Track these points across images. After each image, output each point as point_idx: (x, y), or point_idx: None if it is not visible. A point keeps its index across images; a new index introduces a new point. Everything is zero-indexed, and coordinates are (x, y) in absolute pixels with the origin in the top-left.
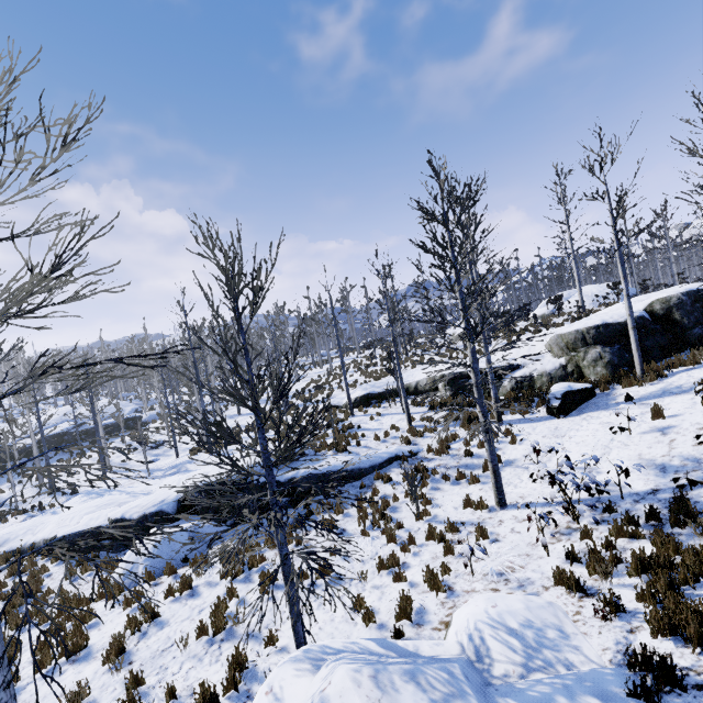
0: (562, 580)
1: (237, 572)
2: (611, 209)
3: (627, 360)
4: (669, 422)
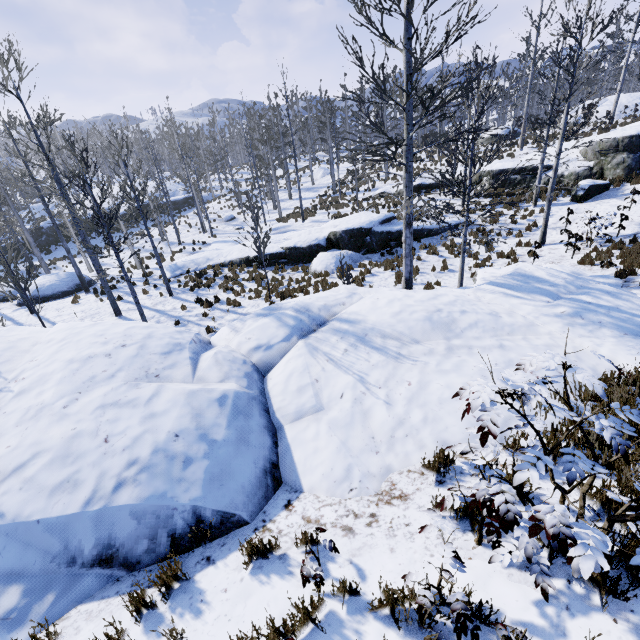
0: (583, 262)
1: (393, 268)
2: None
3: None
4: None
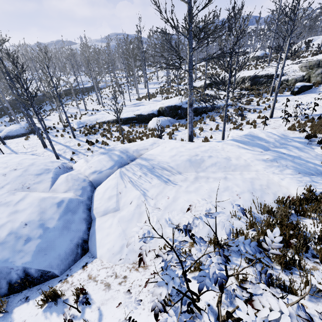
0: (290, 129)
1: None
2: None
3: None
4: None
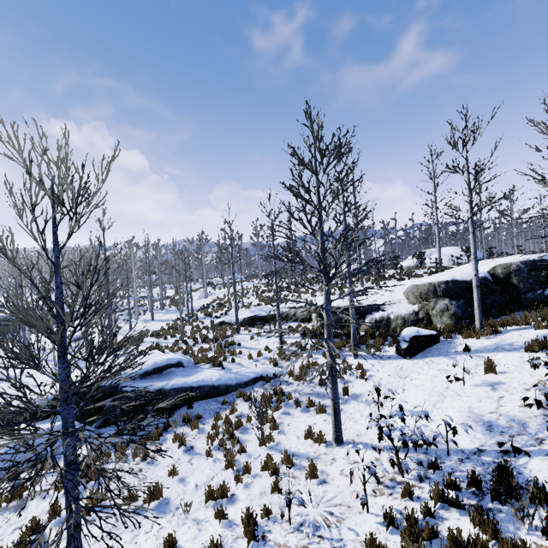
0: None
1: None
2: (469, 181)
3: (469, 314)
4: (499, 378)
